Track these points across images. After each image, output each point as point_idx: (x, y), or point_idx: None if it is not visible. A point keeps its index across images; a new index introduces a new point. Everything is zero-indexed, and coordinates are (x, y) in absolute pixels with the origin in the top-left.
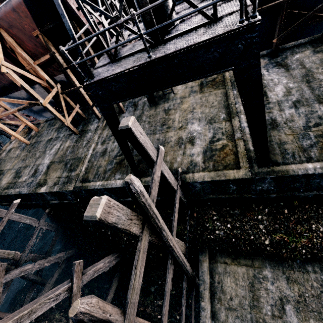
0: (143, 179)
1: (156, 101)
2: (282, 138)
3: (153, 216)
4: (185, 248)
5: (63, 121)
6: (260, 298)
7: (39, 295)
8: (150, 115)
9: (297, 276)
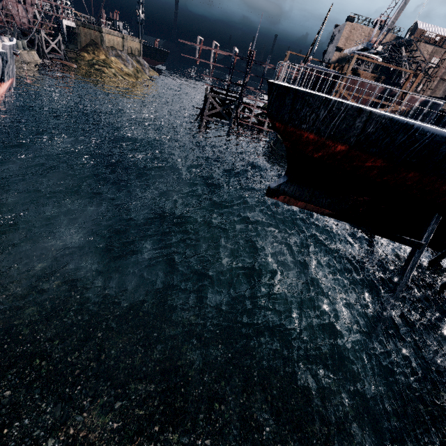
0: None
1: None
2: None
3: None
4: None
5: None
6: None
7: None
8: None
9: None
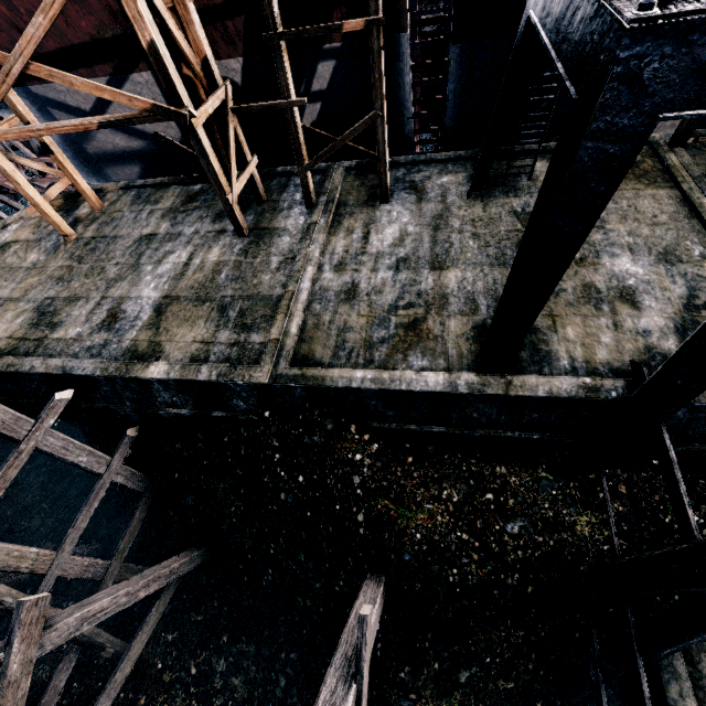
0: (516, 380)
1: (481, 189)
2: None
3: None
4: None
5: (225, 190)
6: None
7: (109, 688)
8: (474, 220)
9: None
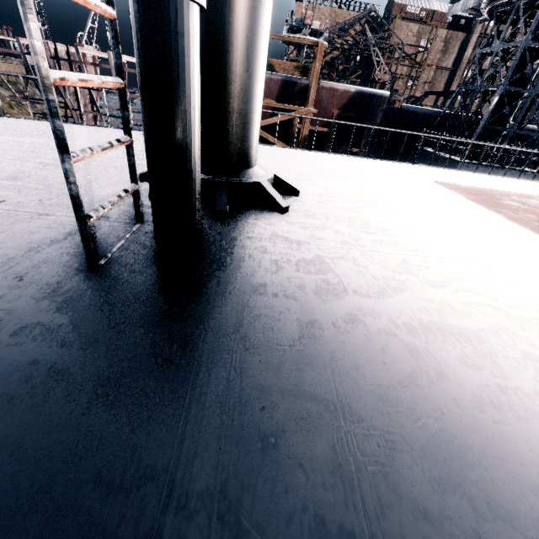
0: None
1: None
2: None
3: None
4: None
5: None
6: None
7: None
8: None
9: None
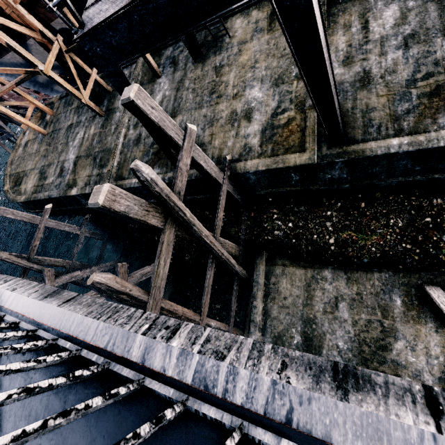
0: None
1: (204, 53)
2: (371, 101)
3: (175, 209)
4: (237, 250)
5: (79, 97)
6: (315, 297)
7: None
8: (195, 79)
9: (359, 276)
